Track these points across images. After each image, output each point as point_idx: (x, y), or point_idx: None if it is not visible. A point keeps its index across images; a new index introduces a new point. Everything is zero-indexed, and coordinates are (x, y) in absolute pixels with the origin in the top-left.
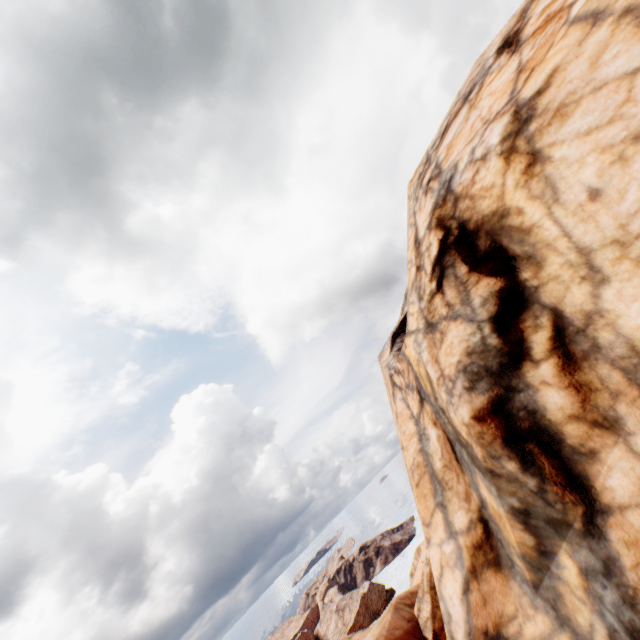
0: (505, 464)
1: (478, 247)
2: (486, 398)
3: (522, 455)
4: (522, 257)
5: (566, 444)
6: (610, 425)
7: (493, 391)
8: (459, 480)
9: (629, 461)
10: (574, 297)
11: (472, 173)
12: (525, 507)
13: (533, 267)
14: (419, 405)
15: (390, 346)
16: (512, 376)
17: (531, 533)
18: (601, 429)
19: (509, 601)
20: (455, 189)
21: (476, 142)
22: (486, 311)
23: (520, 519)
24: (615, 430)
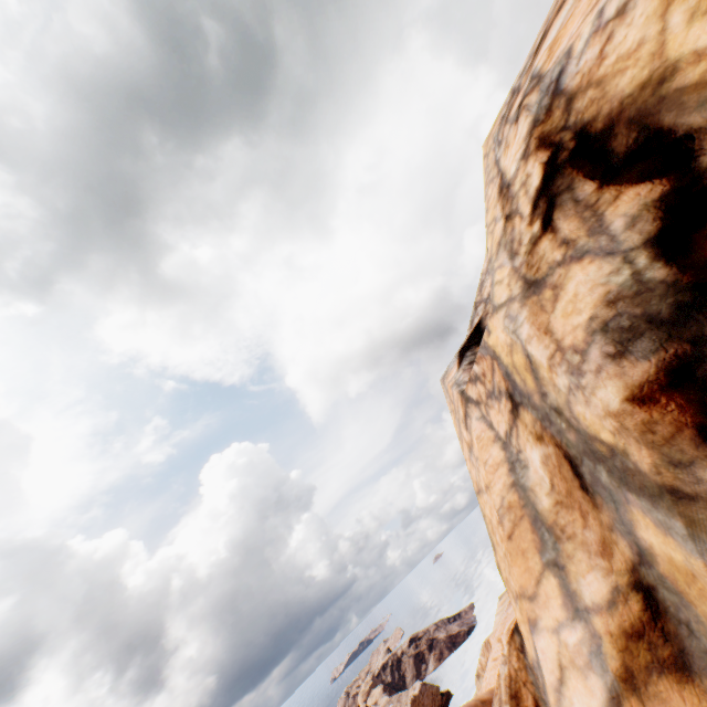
0: (704, 475)
1: (613, 151)
2: (653, 364)
3: None
4: None
5: None
6: None
7: (667, 350)
8: (587, 523)
9: None
10: None
11: (599, 46)
12: None
13: None
14: (510, 417)
15: (457, 362)
16: (706, 319)
17: None
18: None
19: None
20: (568, 85)
21: None
22: (638, 233)
23: None
24: None
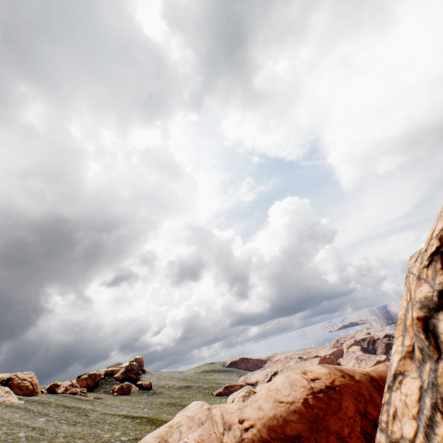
0: (420, 335)
1: None
2: (423, 314)
3: (426, 335)
4: None
5: (439, 339)
6: None
7: (426, 314)
8: (411, 331)
9: None
10: None
11: None
12: (422, 348)
13: None
14: (409, 299)
15: (416, 257)
16: (434, 313)
17: (421, 355)
18: None
19: (409, 367)
20: None
21: None
22: (438, 287)
23: (419, 350)
24: None
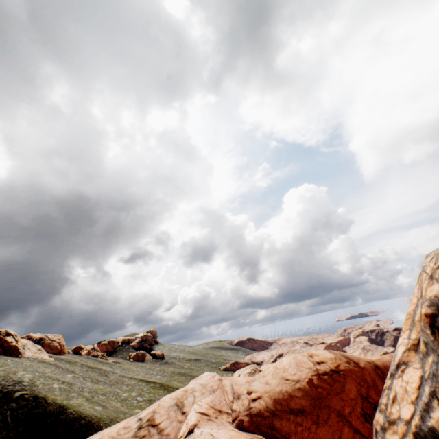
0: (426, 330)
1: None
2: (431, 312)
3: (432, 331)
4: None
5: None
6: None
7: (434, 311)
8: (419, 326)
9: None
10: None
11: None
12: (427, 342)
13: None
14: (419, 296)
15: (432, 256)
16: None
17: (425, 348)
18: None
19: (413, 358)
20: None
21: None
22: None
23: (424, 344)
24: None
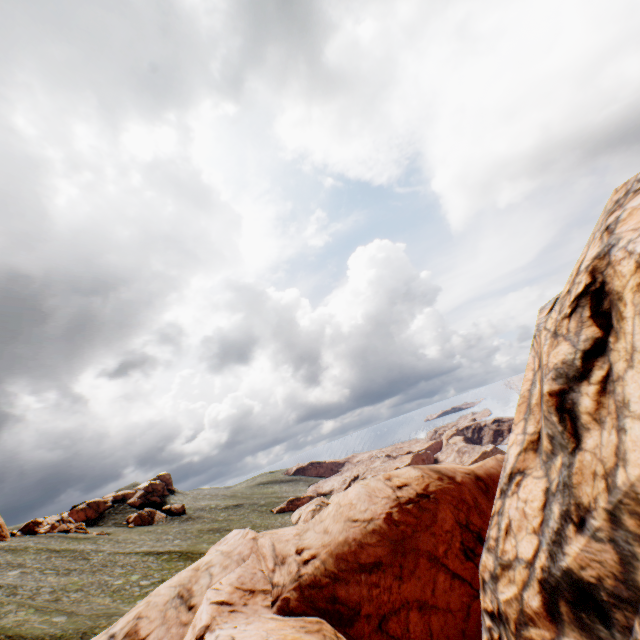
0: (552, 417)
1: (602, 305)
2: (558, 387)
3: (560, 417)
4: (614, 329)
5: (579, 421)
6: (599, 423)
7: (563, 386)
8: (538, 413)
9: (597, 437)
10: (618, 366)
11: (621, 256)
12: (553, 435)
13: (614, 338)
14: (537, 367)
15: (549, 308)
16: (575, 384)
17: (551, 445)
18: (595, 422)
19: (532, 463)
20: (611, 256)
21: (633, 237)
22: (583, 346)
23: (549, 438)
24: (600, 425)
